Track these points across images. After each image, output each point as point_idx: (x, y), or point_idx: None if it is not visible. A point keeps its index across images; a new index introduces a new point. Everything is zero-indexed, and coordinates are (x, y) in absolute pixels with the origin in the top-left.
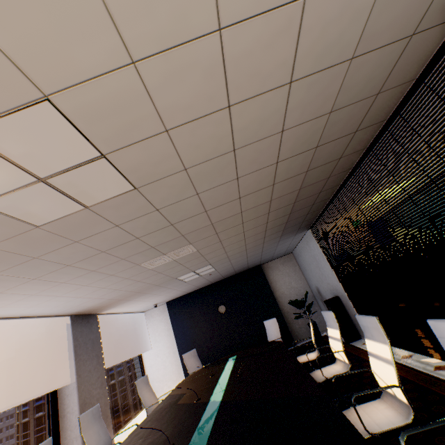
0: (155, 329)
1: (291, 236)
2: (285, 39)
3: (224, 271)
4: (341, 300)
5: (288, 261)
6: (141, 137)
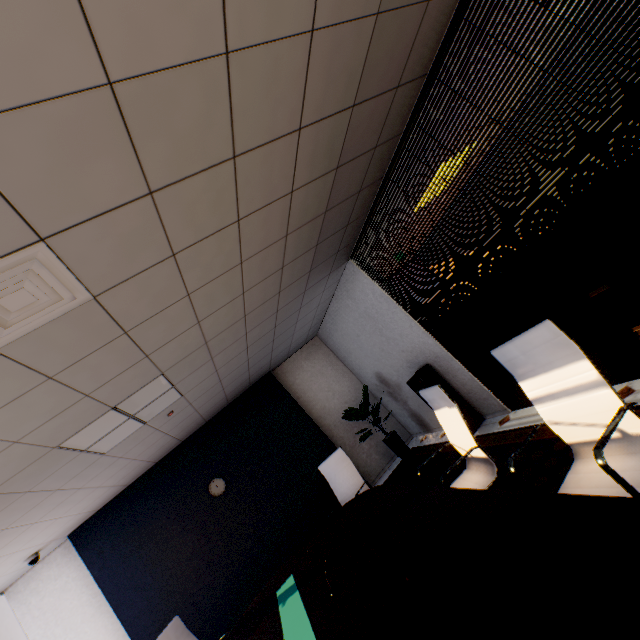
0: (50, 622)
1: (323, 279)
2: None
3: (202, 399)
4: (436, 368)
5: (314, 351)
6: None
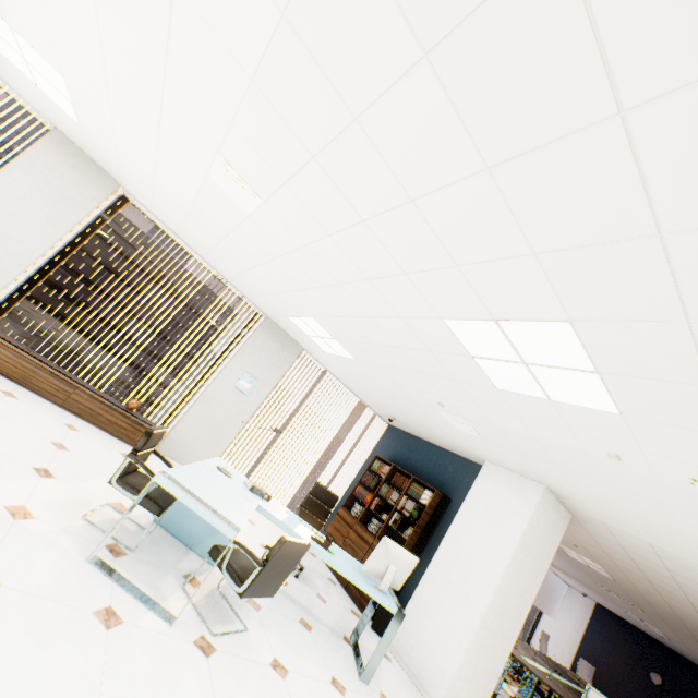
0: (568, 609)
1: None
2: (697, 620)
3: (683, 651)
4: None
5: None
6: (625, 582)
